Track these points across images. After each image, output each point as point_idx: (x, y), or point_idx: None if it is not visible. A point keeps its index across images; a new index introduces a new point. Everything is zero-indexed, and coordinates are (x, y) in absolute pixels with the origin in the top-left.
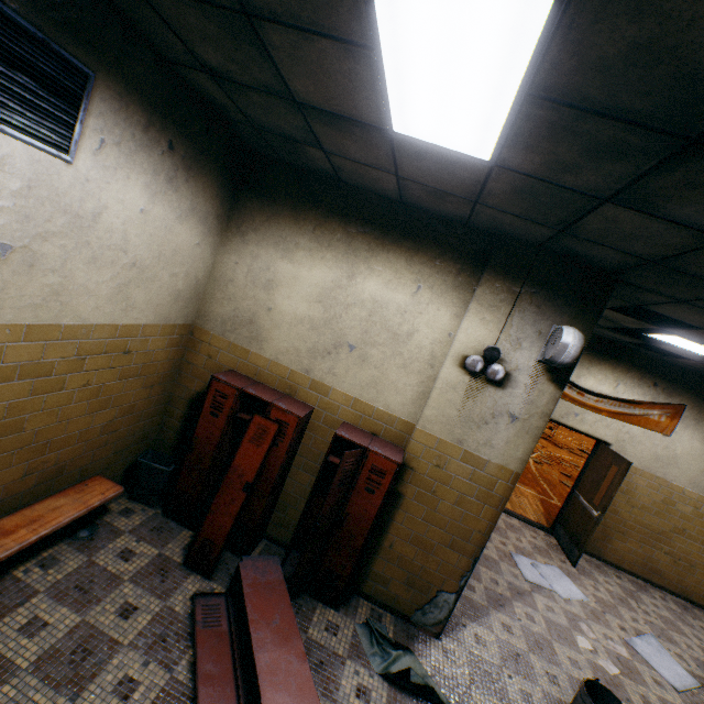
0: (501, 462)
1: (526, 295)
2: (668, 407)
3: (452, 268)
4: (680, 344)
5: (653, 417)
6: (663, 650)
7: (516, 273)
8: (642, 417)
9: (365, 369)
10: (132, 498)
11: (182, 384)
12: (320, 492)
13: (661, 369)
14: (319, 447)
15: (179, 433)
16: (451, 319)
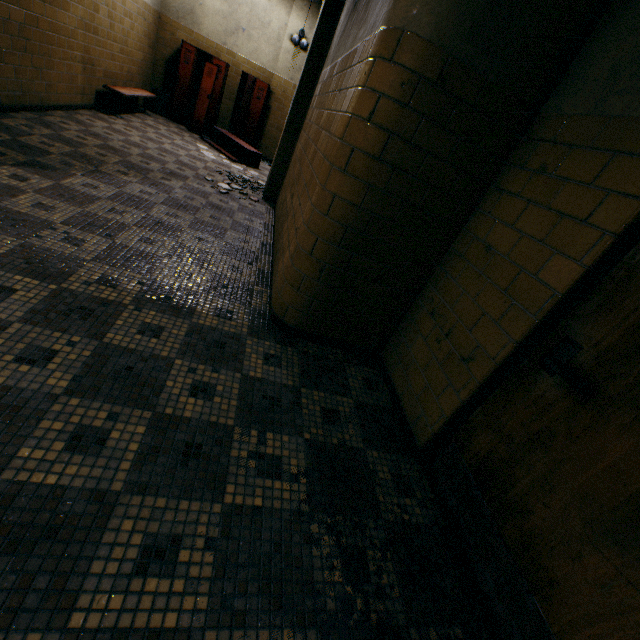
0: None
1: (314, 4)
2: None
3: None
4: None
5: None
6: None
7: None
8: None
9: (251, 43)
10: (153, 112)
11: (160, 52)
12: (237, 111)
13: None
14: (234, 87)
15: (164, 83)
16: (286, 16)
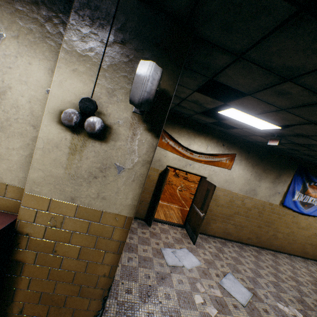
0: (114, 211)
1: (115, 43)
2: (229, 155)
3: (37, 15)
4: (234, 116)
5: (224, 161)
6: (236, 280)
7: (102, 18)
8: (219, 162)
9: None
10: None
11: None
12: None
13: (225, 137)
14: None
15: None
16: (46, 74)
